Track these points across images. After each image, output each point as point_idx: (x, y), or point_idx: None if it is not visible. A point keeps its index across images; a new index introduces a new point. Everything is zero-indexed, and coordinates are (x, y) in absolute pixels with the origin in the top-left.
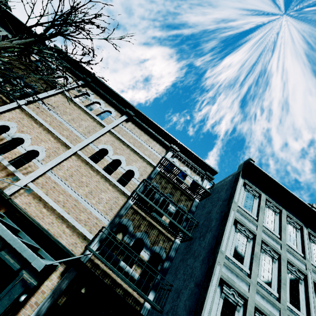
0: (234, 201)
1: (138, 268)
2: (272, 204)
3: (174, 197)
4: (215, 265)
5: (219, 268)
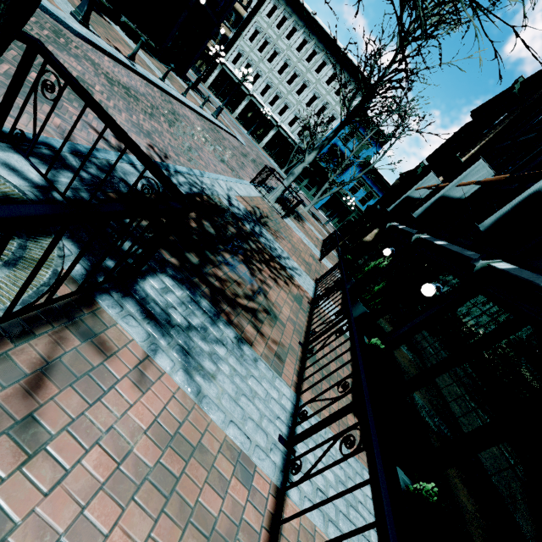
0: (259, 12)
1: (217, 43)
2: (288, 13)
3: (236, 12)
4: (238, 41)
5: (239, 42)
